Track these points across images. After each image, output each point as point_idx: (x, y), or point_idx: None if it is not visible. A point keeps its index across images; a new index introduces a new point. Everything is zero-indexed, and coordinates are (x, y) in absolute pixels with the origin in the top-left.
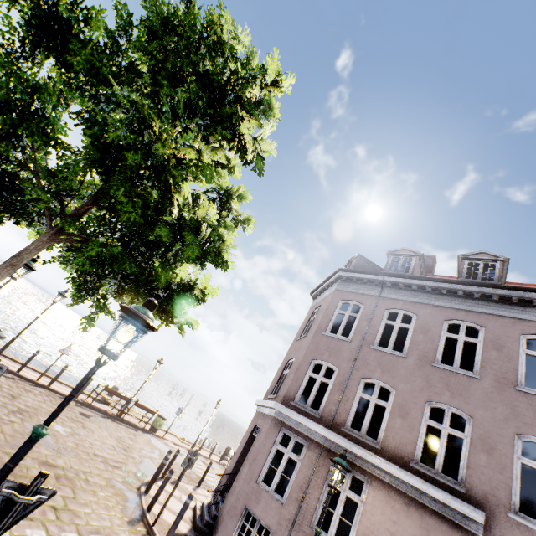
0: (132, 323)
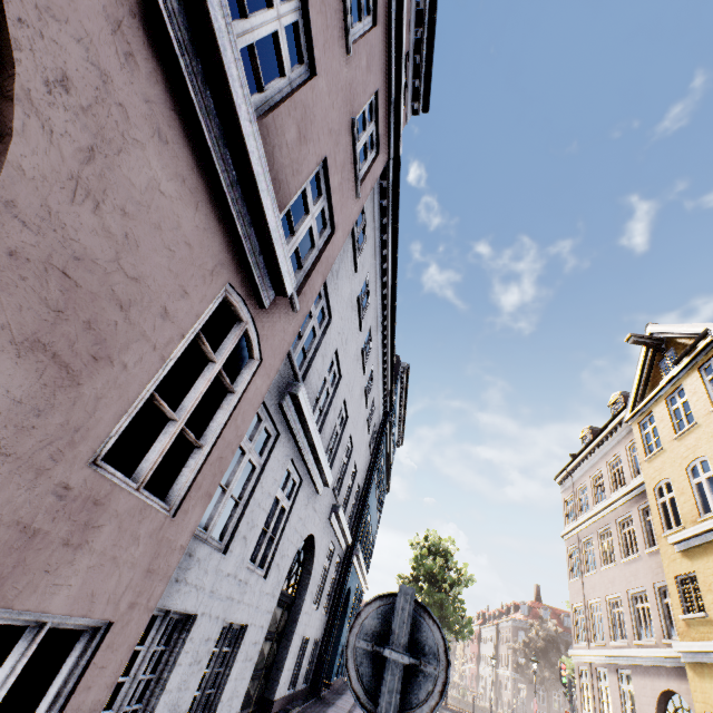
0: None
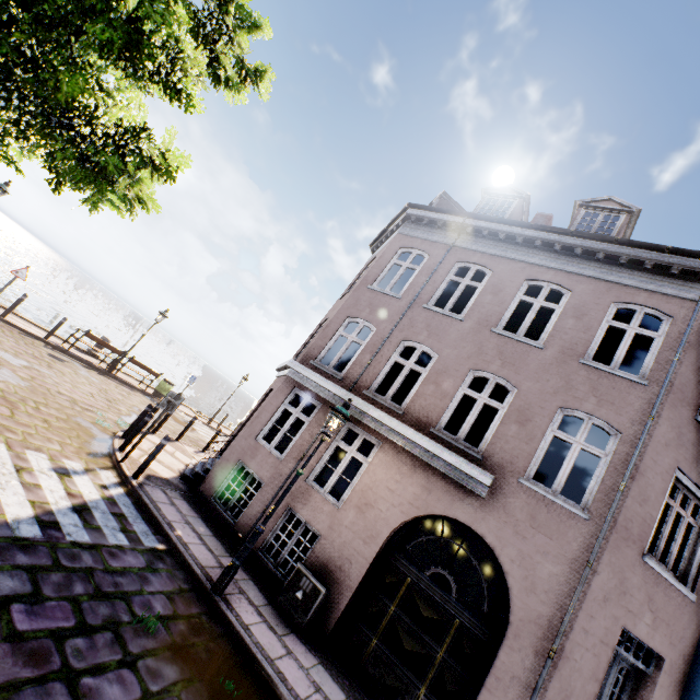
0: None
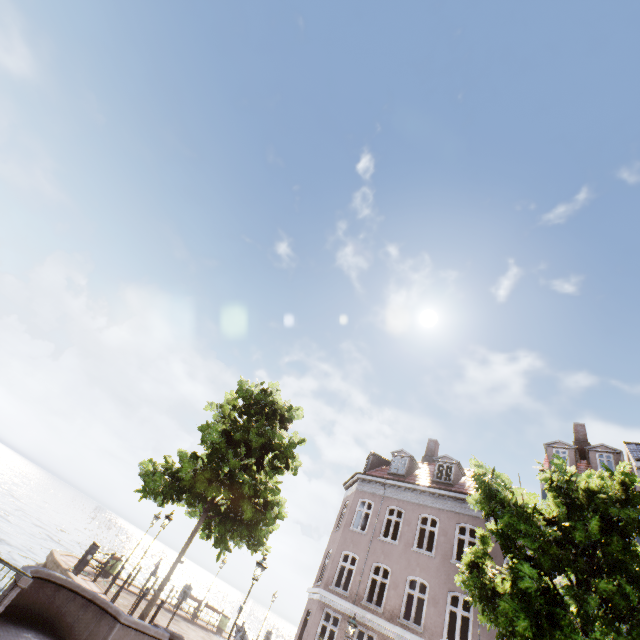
0: (262, 567)
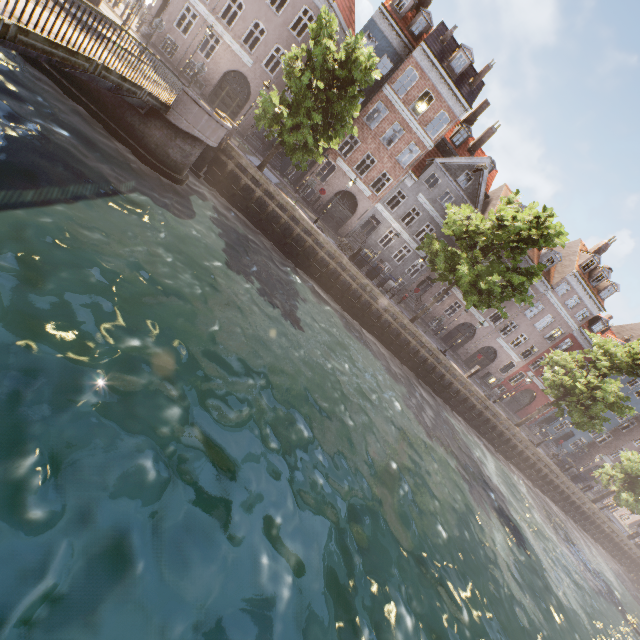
0: None
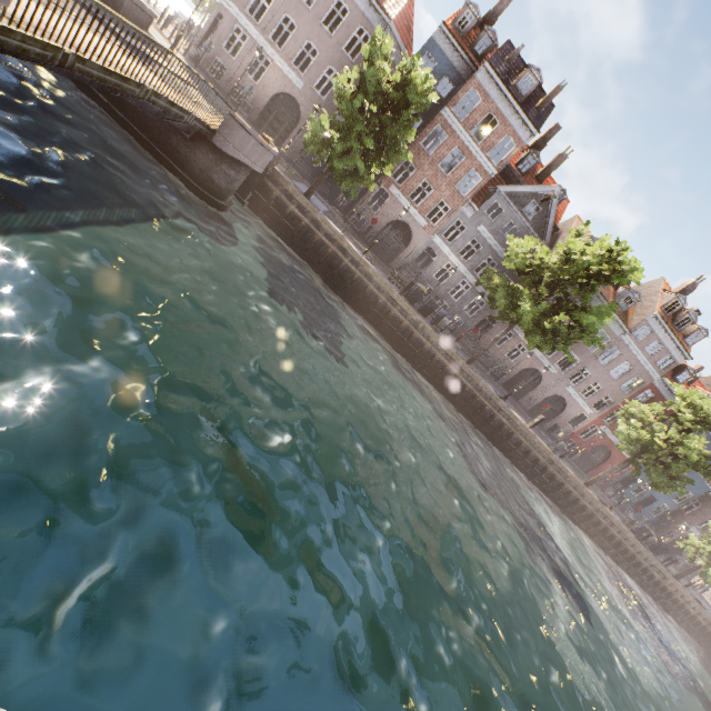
0: None
